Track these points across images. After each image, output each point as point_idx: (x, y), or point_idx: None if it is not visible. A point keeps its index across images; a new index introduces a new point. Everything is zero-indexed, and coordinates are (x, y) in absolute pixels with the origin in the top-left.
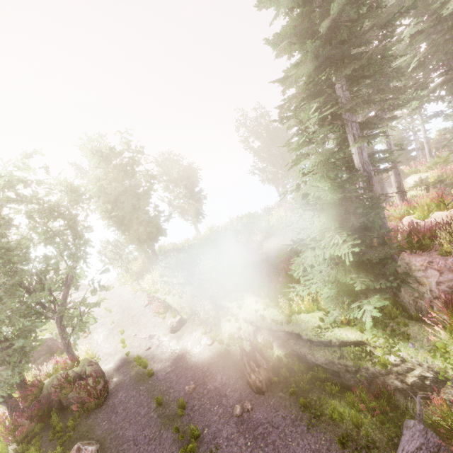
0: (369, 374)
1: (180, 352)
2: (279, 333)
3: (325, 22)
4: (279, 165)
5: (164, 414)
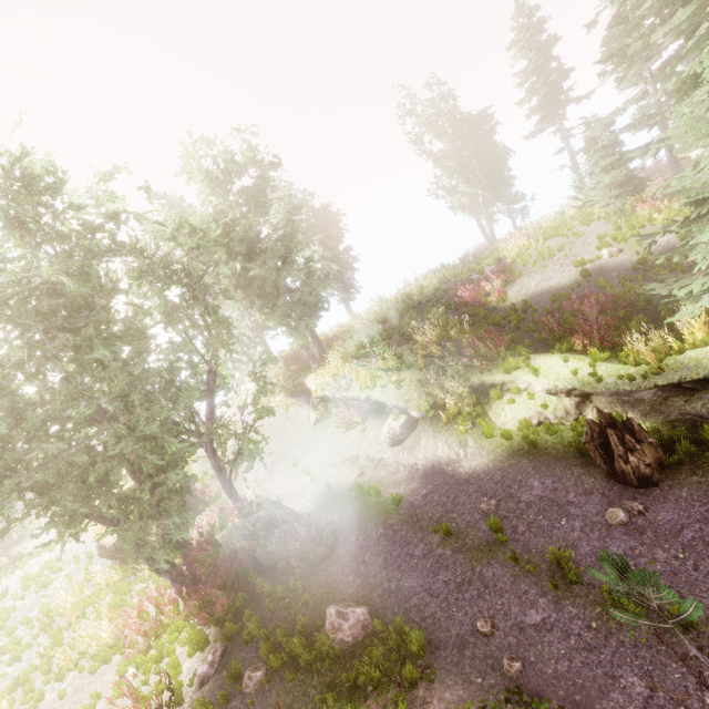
0: None
1: (427, 467)
2: (640, 394)
3: None
4: (478, 180)
5: (465, 546)
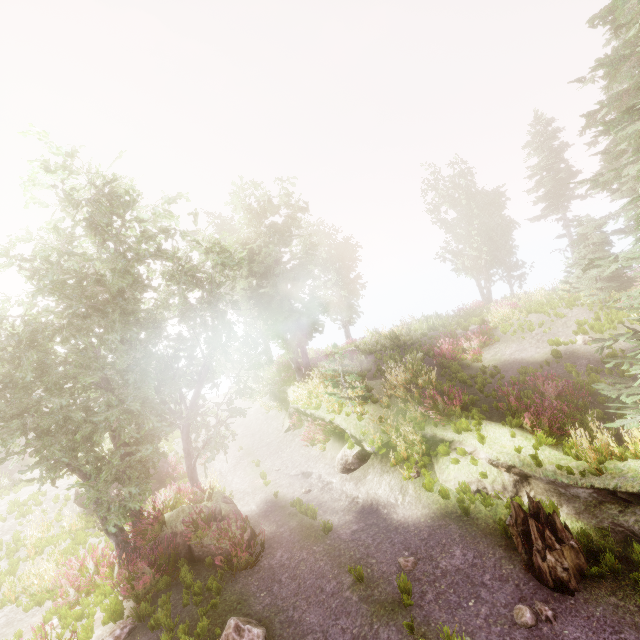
0: None
1: (366, 502)
2: (576, 490)
3: None
4: (483, 246)
5: (372, 597)
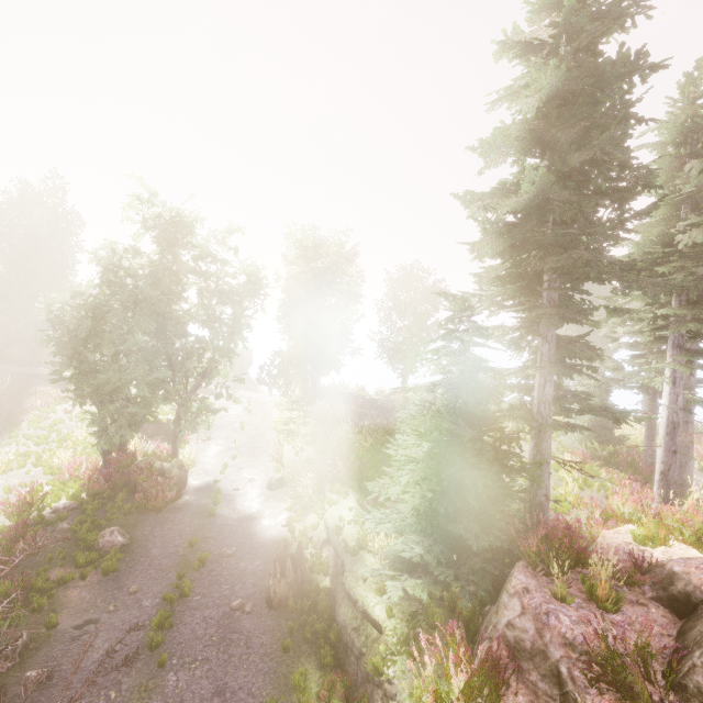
0: (365, 671)
1: (257, 513)
2: (339, 560)
3: (511, 199)
4: None
5: (187, 557)
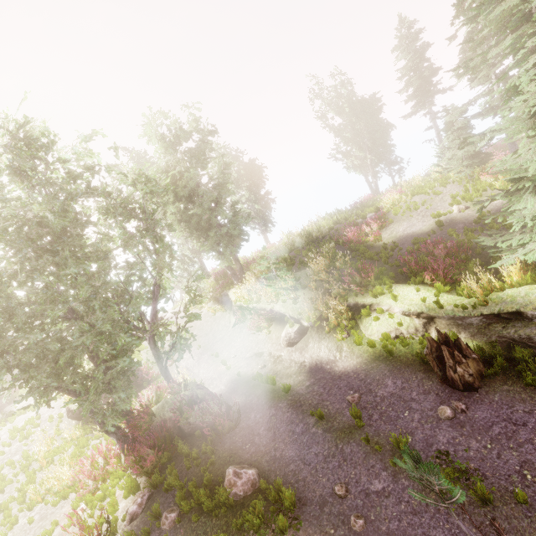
0: None
1: (312, 364)
2: (470, 320)
3: None
4: (367, 147)
5: (333, 428)
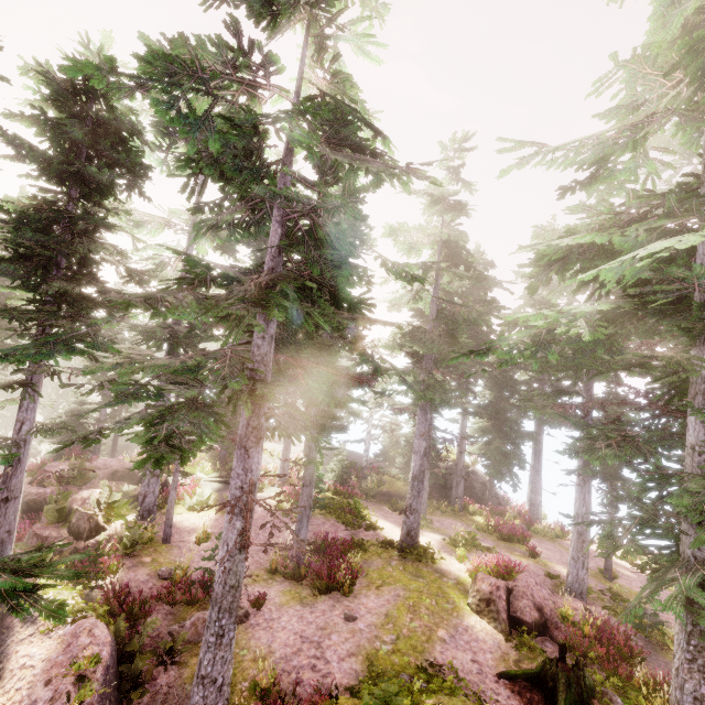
0: None
1: None
2: None
3: None
4: None
5: None
